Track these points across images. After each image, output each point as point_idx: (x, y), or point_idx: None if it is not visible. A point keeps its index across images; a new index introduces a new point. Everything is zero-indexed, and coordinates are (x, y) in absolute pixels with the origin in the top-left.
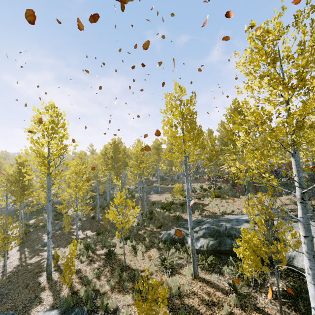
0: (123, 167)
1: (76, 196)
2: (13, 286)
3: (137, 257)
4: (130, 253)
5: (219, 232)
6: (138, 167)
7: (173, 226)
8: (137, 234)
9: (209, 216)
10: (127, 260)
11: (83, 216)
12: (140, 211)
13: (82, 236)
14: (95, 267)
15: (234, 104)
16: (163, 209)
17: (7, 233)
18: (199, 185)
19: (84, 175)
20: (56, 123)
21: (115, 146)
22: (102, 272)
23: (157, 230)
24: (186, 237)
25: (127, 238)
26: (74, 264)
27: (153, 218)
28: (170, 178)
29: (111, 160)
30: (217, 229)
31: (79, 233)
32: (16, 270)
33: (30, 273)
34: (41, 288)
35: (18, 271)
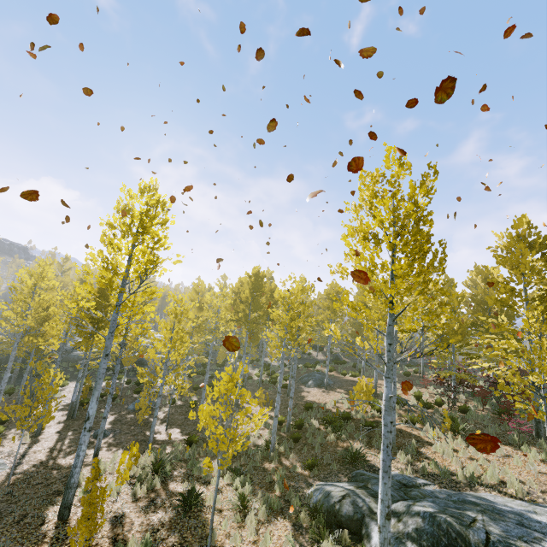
0: (264, 322)
1: (167, 357)
2: (5, 507)
3: (243, 531)
4: (231, 513)
5: (466, 544)
6: (289, 326)
7: (340, 473)
8: (259, 468)
9: (433, 477)
10: (221, 530)
11: (180, 397)
12: (276, 417)
13: (163, 436)
14: (151, 523)
15: (517, 227)
16: (326, 425)
17: (38, 397)
18: (412, 391)
19: (190, 322)
20: (150, 215)
21: (257, 282)
22: (160, 543)
23: (304, 472)
24: (367, 521)
25: (236, 471)
26: (102, 507)
27: (301, 439)
28: (351, 361)
29: (246, 305)
30: (460, 531)
31: (160, 429)
32: (33, 472)
33: (45, 490)
34: (38, 536)
35: (34, 475)
